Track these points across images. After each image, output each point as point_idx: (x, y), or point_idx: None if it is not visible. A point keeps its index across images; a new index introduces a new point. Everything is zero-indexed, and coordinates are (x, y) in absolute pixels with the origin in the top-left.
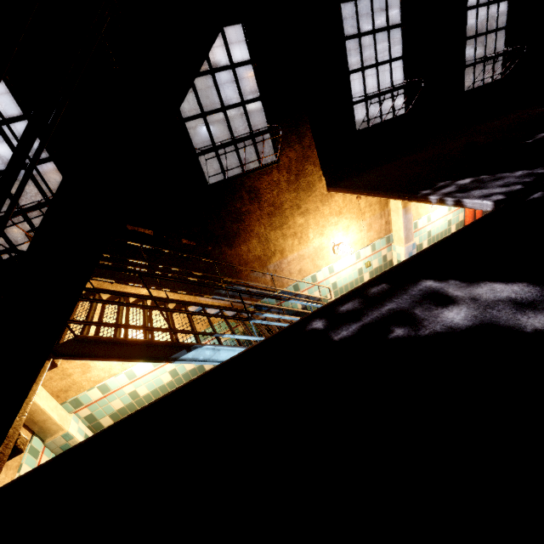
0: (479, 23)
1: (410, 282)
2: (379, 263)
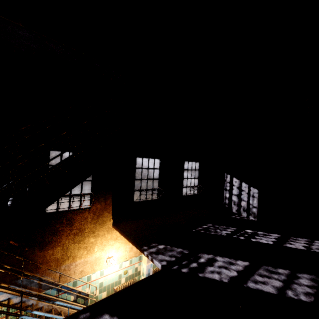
0: (189, 174)
1: (100, 314)
2: (133, 272)
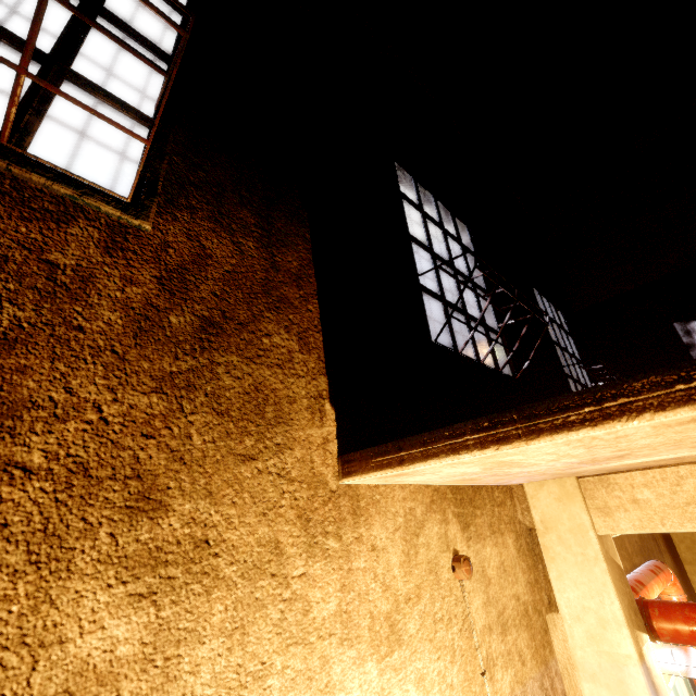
0: None
1: None
2: None
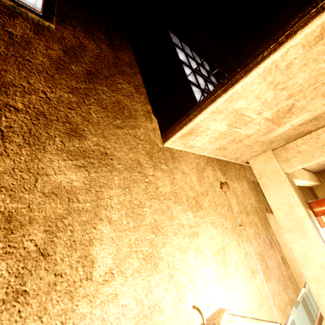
0: None
1: None
2: None
